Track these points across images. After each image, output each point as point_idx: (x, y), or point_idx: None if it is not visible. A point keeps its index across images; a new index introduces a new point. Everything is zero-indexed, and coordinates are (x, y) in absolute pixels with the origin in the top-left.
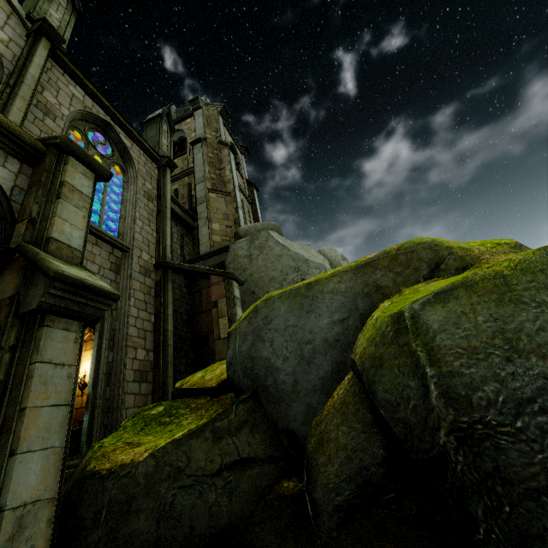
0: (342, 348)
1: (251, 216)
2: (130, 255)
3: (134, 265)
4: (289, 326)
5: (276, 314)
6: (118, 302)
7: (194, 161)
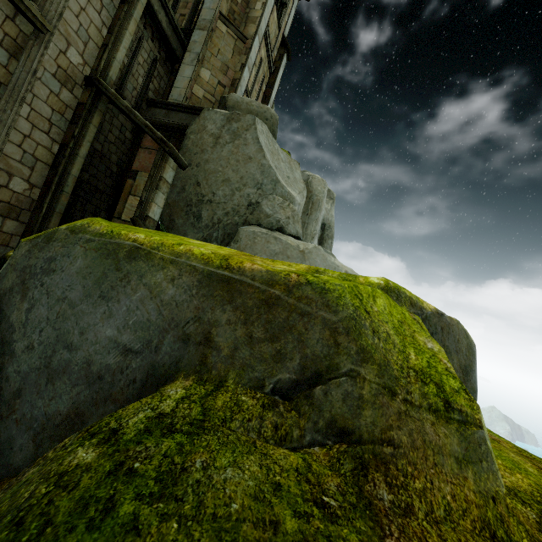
0: (96, 396)
1: (263, 88)
2: (45, 40)
3: (47, 60)
4: (66, 300)
5: (64, 266)
6: (1, 100)
7: None
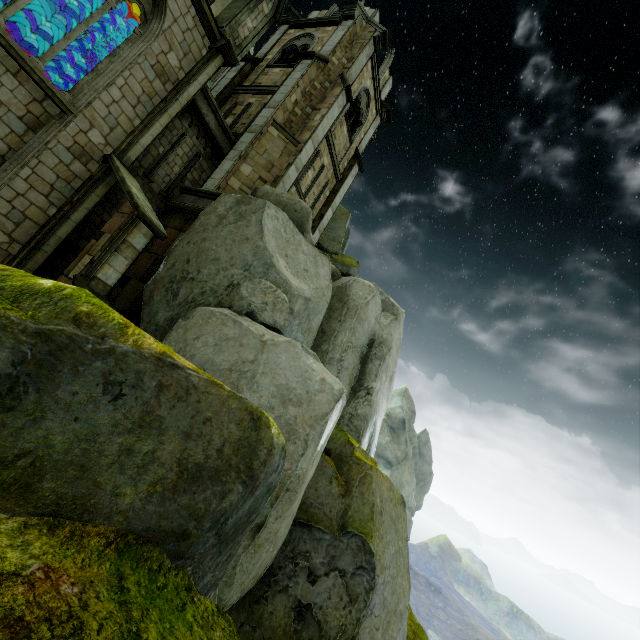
0: None
1: (326, 193)
2: (67, 120)
3: (64, 136)
4: None
5: None
6: (6, 162)
7: (288, 78)
